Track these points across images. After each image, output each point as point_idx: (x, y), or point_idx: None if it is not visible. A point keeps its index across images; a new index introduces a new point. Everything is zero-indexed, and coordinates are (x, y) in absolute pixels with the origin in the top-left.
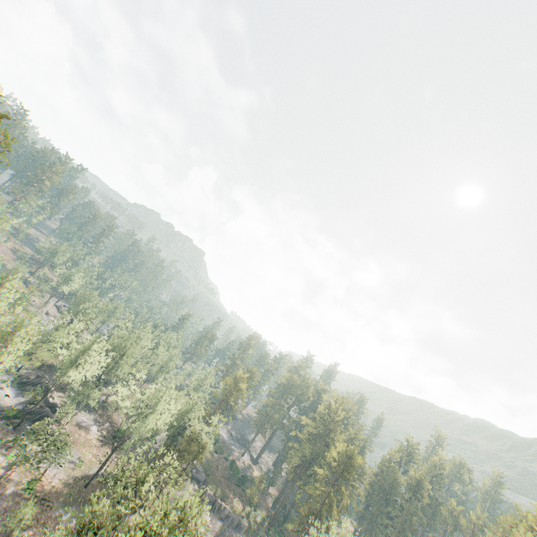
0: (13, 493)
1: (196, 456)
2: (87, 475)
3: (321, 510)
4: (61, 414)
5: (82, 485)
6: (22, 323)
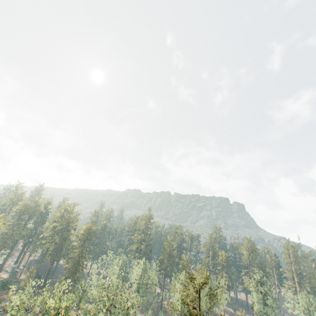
0: None
1: None
2: None
3: (79, 259)
4: None
5: None
6: None
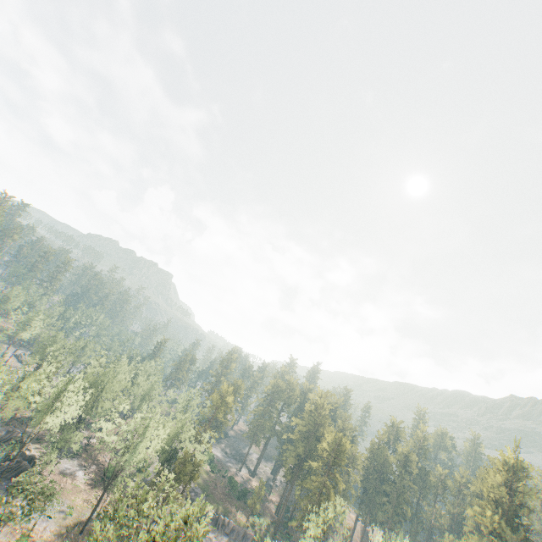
0: None
1: (192, 476)
2: (80, 520)
3: (320, 500)
4: (43, 464)
5: (77, 531)
6: None
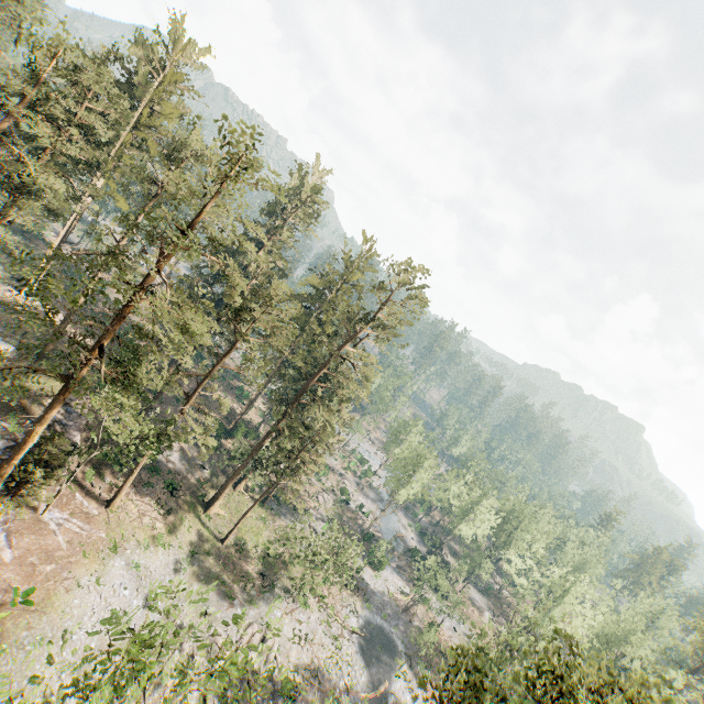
0: (418, 628)
1: None
2: None
3: None
4: (454, 571)
5: None
6: (424, 456)
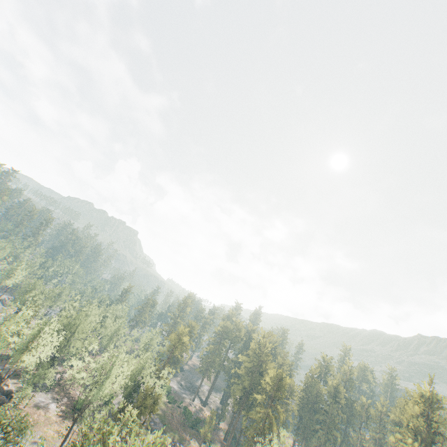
0: None
1: (152, 409)
2: None
3: (264, 429)
4: (19, 399)
5: None
6: None
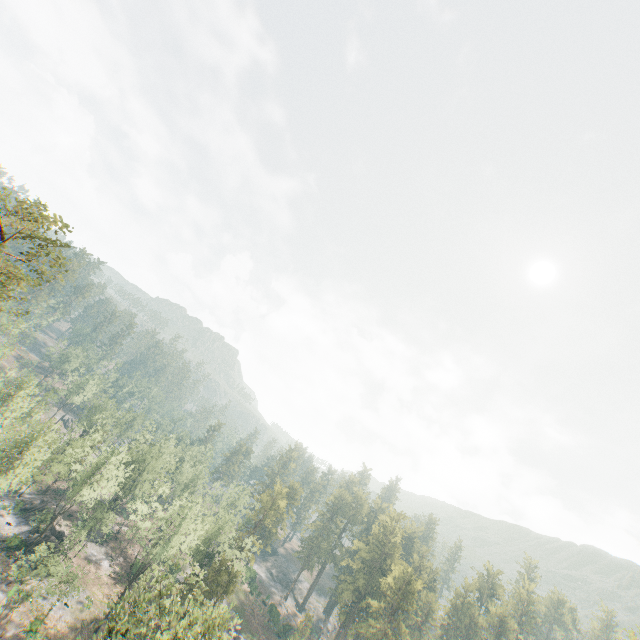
0: (14, 635)
1: (226, 589)
2: (97, 617)
3: None
4: (71, 542)
5: (92, 628)
6: (40, 431)
